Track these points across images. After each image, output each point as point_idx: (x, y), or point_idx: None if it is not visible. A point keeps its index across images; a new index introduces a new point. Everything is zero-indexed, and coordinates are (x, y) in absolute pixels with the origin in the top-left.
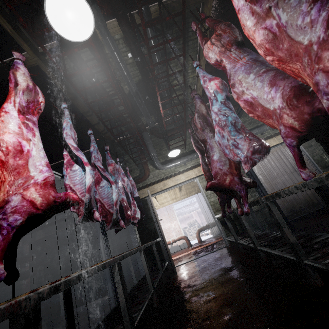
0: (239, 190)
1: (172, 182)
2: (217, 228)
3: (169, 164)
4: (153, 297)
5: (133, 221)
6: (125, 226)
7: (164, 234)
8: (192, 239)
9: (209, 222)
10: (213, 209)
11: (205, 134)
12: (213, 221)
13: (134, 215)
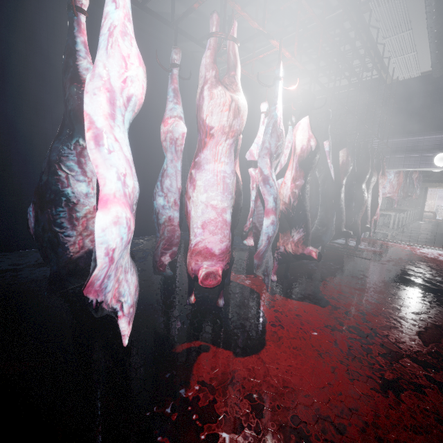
0: None
1: None
2: None
3: None
4: (413, 221)
5: None
6: None
7: None
8: (440, 217)
9: None
10: None
11: None
12: None
13: None
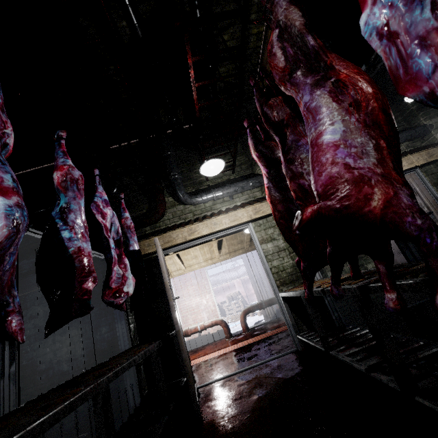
0: (420, 235)
1: (205, 228)
2: (272, 308)
3: (202, 195)
4: None
5: (111, 302)
6: (108, 307)
7: (189, 315)
8: (232, 321)
9: (262, 298)
10: (275, 280)
11: (296, 85)
12: (267, 297)
13: (120, 286)
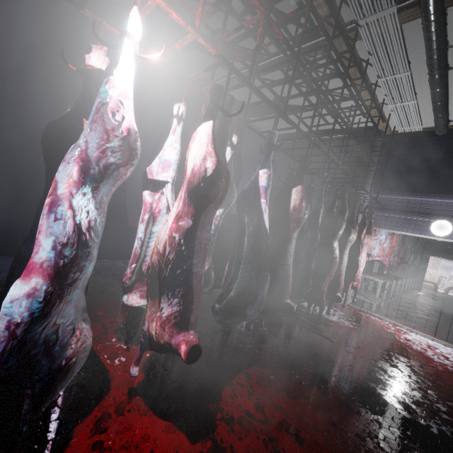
0: None
1: (448, 257)
2: None
3: None
4: (411, 290)
5: None
6: None
7: None
8: (442, 290)
9: None
10: None
11: None
12: None
13: None
